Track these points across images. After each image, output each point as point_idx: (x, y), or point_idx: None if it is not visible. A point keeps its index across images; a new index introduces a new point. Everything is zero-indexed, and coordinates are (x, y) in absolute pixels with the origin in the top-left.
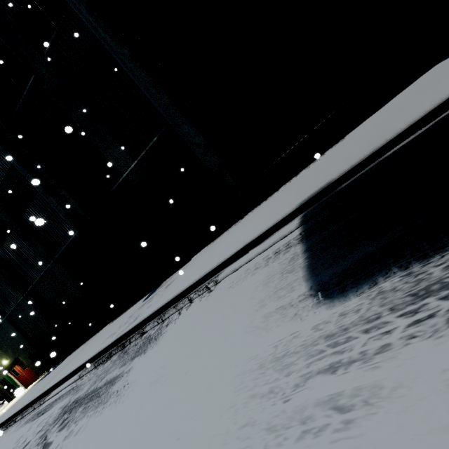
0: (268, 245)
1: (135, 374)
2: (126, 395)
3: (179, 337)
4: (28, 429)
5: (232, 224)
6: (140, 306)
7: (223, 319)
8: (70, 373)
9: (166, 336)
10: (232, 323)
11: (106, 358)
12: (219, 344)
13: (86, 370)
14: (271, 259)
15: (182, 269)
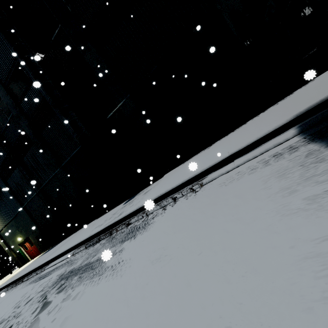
0: (259, 153)
1: (129, 253)
2: (123, 270)
3: (172, 225)
4: (31, 288)
5: (200, 150)
6: (122, 207)
7: (229, 208)
8: (65, 251)
9: (156, 225)
10: (248, 209)
11: (96, 241)
12: (240, 228)
13: (78, 249)
14: (271, 160)
15: (157, 182)
